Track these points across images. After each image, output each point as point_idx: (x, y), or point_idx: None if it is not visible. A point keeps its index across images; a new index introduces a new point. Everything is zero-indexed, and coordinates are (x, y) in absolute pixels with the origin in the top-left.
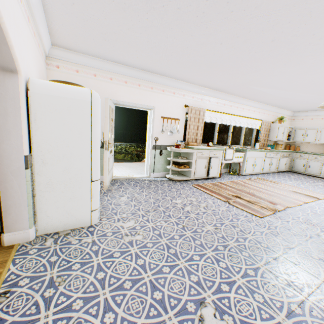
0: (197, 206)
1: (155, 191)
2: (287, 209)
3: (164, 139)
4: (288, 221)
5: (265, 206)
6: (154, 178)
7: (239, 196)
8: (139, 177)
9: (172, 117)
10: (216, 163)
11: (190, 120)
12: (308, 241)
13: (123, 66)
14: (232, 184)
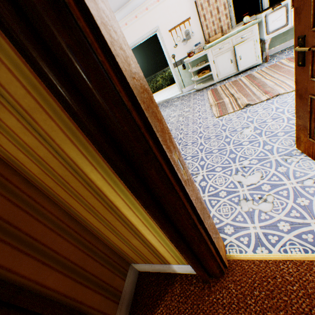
0: (180, 117)
1: (170, 108)
2: (274, 98)
3: (182, 51)
4: (239, 117)
5: (240, 102)
6: (185, 93)
7: (232, 94)
8: (174, 97)
9: (180, 22)
10: (248, 49)
11: (201, 9)
12: (219, 136)
13: (116, 14)
14: (262, 72)
